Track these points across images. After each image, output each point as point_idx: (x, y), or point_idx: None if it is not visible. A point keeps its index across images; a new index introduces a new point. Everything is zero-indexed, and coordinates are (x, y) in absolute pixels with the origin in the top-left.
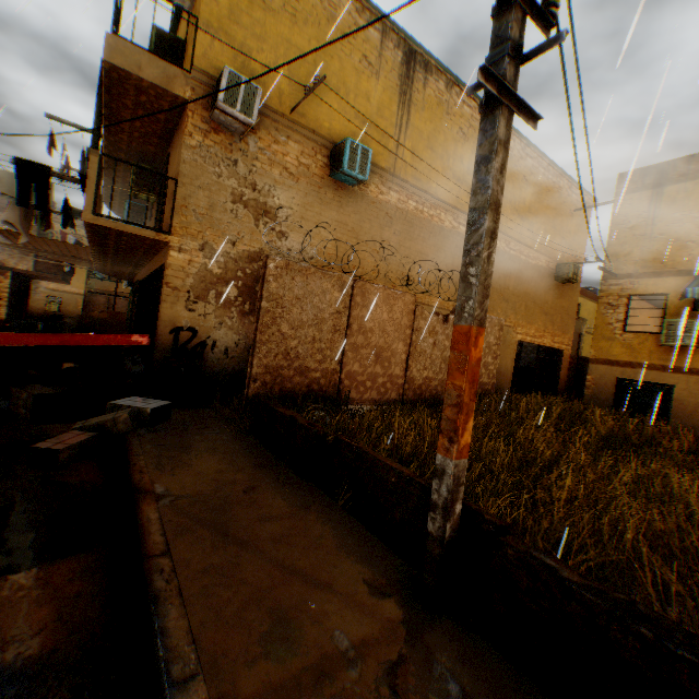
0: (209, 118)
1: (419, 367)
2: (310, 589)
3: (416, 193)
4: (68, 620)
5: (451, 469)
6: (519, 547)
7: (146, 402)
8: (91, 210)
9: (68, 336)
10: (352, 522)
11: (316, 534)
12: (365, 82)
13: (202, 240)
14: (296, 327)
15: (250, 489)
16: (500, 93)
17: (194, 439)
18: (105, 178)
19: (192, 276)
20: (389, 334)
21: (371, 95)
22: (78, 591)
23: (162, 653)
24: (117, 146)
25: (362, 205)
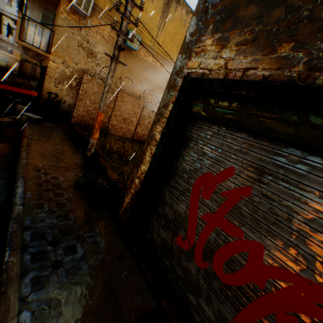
0: (71, 7)
1: (141, 129)
2: (58, 159)
3: (161, 60)
4: (3, 151)
5: (91, 141)
6: (99, 158)
7: (34, 115)
8: (18, 37)
9: (7, 86)
10: (80, 156)
11: (68, 155)
12: (146, 3)
13: (63, 60)
14: (92, 103)
15: (57, 144)
16: (112, 58)
17: (48, 130)
18: (29, 11)
19: (58, 73)
20: (130, 114)
21: (148, 10)
22: (5, 148)
23: (20, 156)
24: (34, 2)
25: (135, 60)
